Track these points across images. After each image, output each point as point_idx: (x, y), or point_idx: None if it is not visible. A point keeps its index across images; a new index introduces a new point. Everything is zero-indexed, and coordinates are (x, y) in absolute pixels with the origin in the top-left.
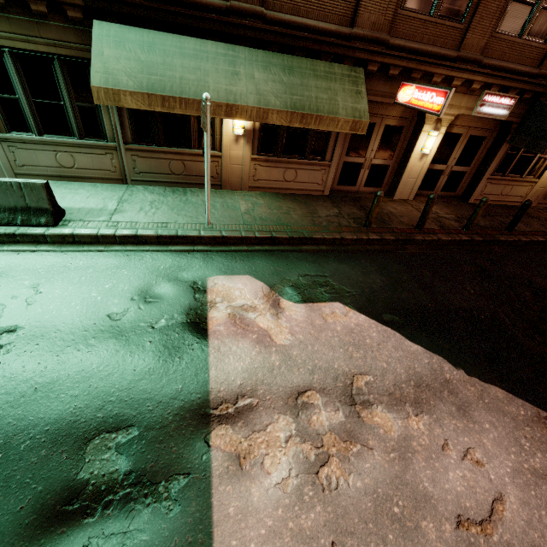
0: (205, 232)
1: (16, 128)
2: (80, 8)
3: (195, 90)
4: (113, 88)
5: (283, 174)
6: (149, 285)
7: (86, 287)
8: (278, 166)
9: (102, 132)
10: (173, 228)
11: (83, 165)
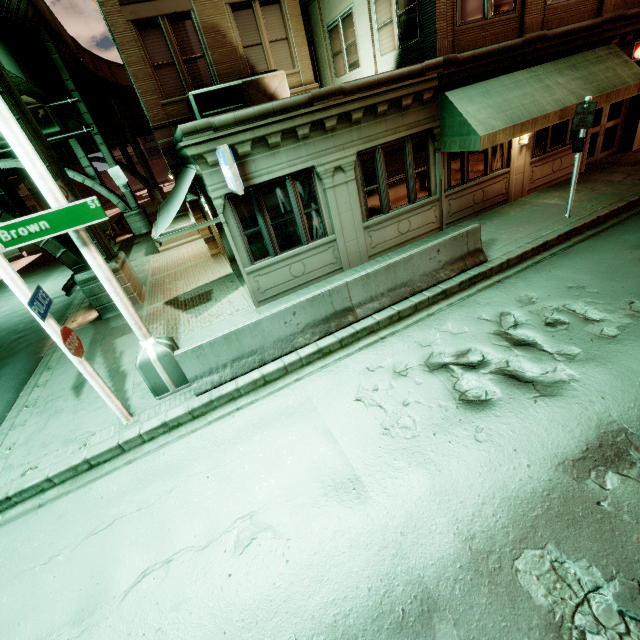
0: (580, 220)
1: (372, 214)
2: (433, 89)
3: (536, 109)
4: (493, 132)
5: (551, 167)
6: (633, 255)
7: (600, 273)
8: (548, 161)
9: (428, 190)
10: (555, 229)
11: (414, 226)
